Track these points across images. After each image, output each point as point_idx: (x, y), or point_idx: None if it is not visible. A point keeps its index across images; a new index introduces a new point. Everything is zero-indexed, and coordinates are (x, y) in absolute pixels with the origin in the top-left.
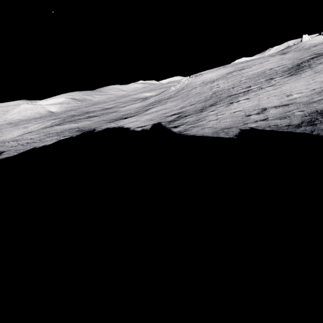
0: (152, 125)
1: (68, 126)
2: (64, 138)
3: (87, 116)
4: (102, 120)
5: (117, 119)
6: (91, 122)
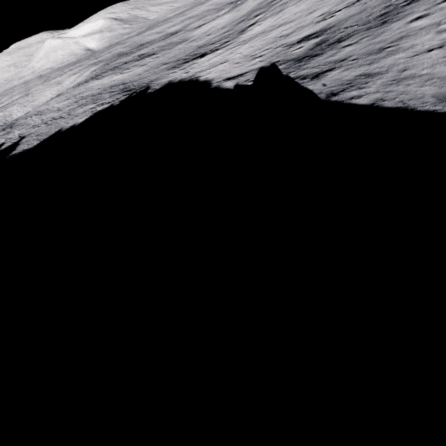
0: (257, 72)
1: (109, 81)
2: (102, 108)
3: (137, 55)
4: (161, 63)
5: (186, 59)
6: (144, 70)
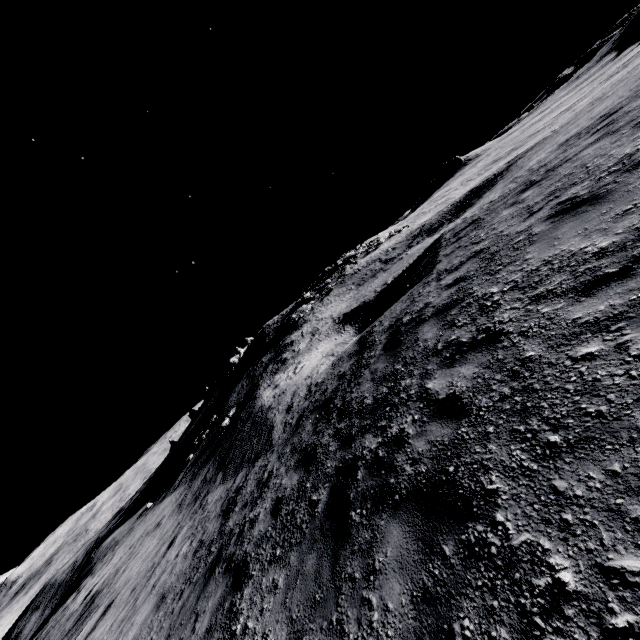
0: None
1: None
2: None
3: None
4: None
5: None
6: None
